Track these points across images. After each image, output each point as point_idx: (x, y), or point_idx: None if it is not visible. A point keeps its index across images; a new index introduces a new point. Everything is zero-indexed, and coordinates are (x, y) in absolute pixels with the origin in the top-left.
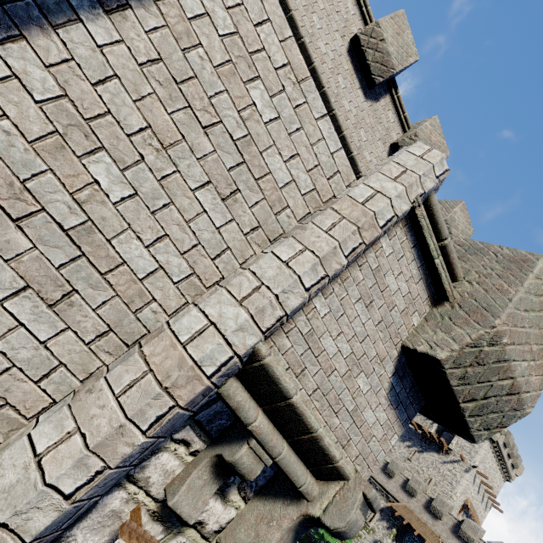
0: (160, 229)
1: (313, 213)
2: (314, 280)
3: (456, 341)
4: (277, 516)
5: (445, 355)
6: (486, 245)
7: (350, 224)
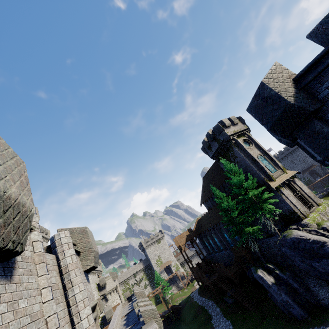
0: (63, 328)
1: (64, 276)
2: (84, 286)
3: (92, 259)
4: (96, 326)
5: (93, 264)
6: (71, 229)
7: (77, 269)
